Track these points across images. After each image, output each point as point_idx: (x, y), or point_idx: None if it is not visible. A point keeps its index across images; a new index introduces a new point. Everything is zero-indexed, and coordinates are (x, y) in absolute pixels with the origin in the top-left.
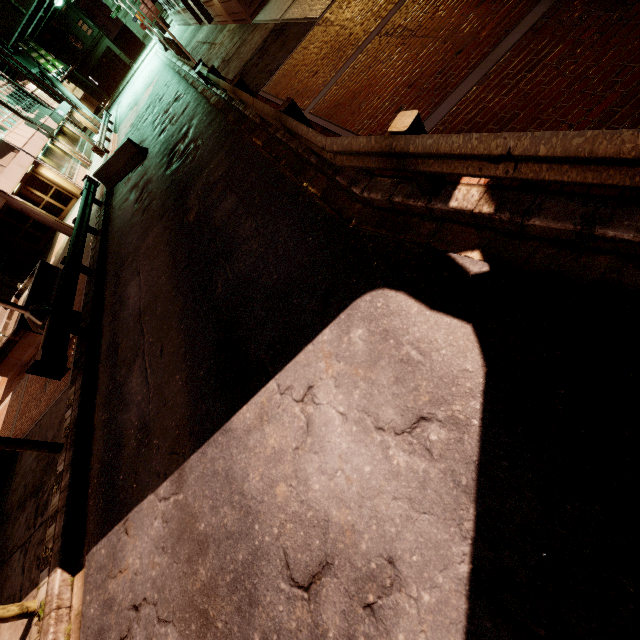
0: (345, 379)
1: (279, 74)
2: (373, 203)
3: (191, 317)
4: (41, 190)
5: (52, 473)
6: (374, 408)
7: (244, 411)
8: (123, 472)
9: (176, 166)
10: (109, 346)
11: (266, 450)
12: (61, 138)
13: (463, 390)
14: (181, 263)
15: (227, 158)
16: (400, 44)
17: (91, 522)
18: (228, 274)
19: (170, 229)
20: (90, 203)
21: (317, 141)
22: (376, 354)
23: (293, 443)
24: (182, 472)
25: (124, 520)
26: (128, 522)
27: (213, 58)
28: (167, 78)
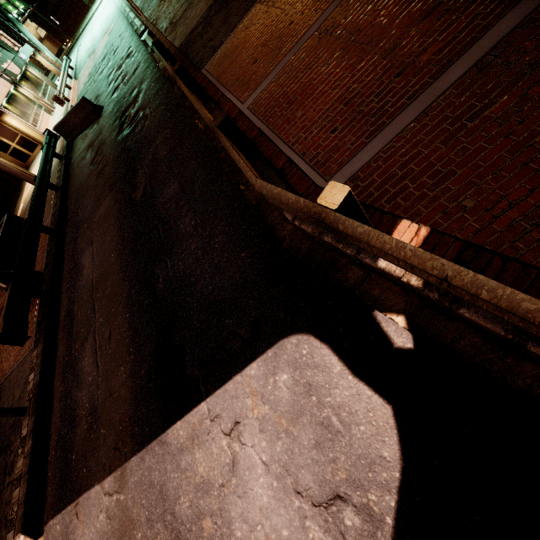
0: (269, 425)
1: (221, 53)
2: (304, 230)
3: (135, 307)
4: (7, 137)
5: (18, 434)
6: (294, 468)
7: (178, 427)
8: (75, 452)
9: (126, 133)
10: (66, 314)
11: (196, 477)
12: (24, 83)
13: (379, 479)
14: (128, 244)
15: (171, 137)
16: (339, 48)
17: (49, 494)
18: (168, 270)
19: (120, 203)
20: (50, 159)
21: (248, 175)
22: (299, 408)
23: (219, 478)
24: (124, 472)
25: (75, 503)
26: (78, 506)
27: (162, 17)
28: (121, 28)
